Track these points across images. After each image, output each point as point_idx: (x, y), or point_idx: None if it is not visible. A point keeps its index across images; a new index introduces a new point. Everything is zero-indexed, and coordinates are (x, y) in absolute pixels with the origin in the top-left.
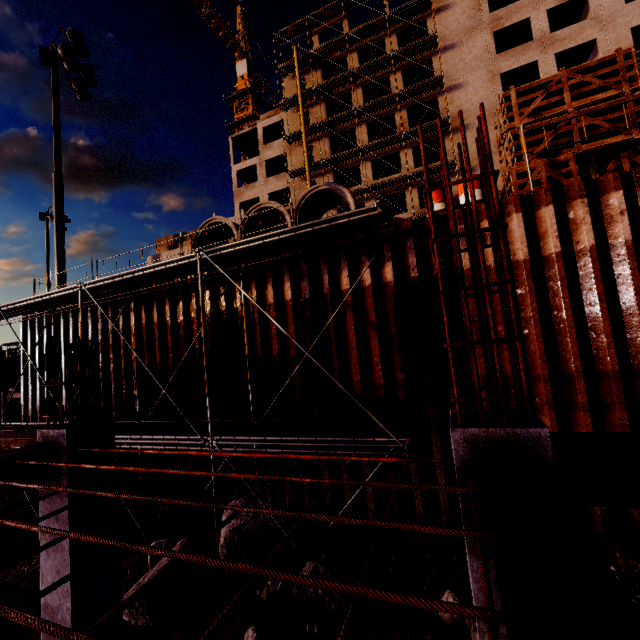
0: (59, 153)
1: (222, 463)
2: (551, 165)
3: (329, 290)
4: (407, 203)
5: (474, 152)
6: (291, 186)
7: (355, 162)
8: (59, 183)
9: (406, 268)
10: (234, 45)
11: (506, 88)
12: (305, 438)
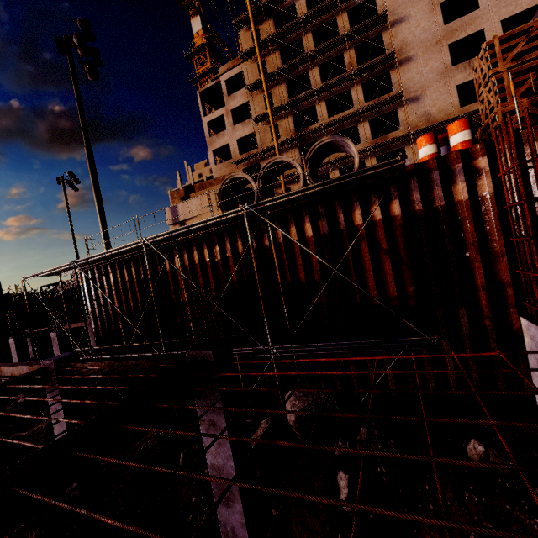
0: (86, 130)
1: (267, 364)
2: (533, 103)
3: (345, 226)
4: (360, 135)
5: (418, 82)
6: (256, 131)
7: (311, 103)
8: (91, 155)
9: (410, 203)
10: (187, 3)
11: (445, 16)
12: (351, 342)
